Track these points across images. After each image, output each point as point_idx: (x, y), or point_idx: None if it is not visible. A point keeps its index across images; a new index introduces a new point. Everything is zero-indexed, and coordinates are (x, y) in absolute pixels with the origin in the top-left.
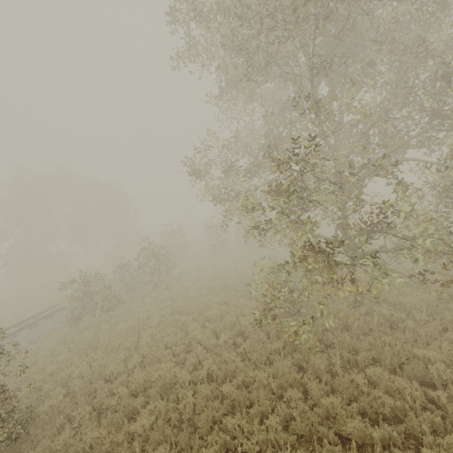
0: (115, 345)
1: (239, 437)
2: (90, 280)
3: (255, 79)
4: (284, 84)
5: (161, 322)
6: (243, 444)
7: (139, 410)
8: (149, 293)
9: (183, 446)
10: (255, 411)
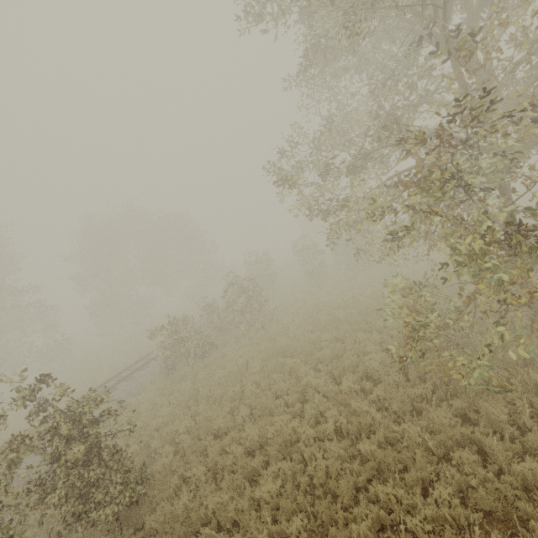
0: (217, 396)
1: (396, 510)
2: (177, 325)
3: (360, 25)
4: (389, 34)
5: (263, 367)
6: (406, 521)
7: (259, 472)
8: (243, 334)
9: (324, 519)
10: (413, 477)
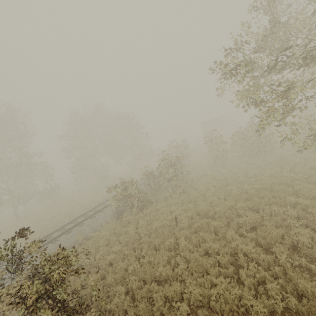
0: (156, 244)
1: None
2: (126, 185)
3: None
4: None
5: (189, 223)
6: None
7: None
8: (169, 195)
9: None
10: None
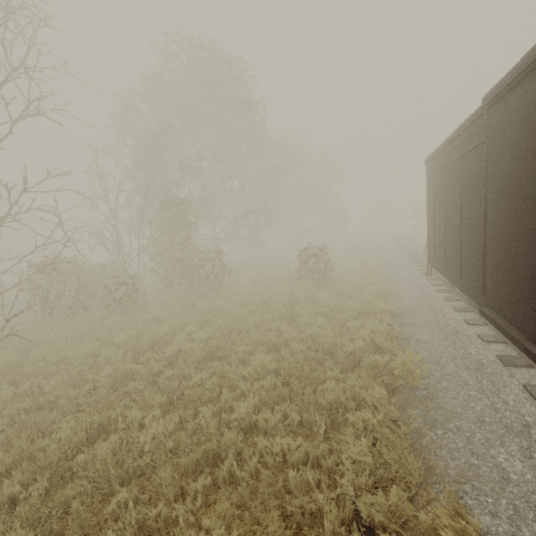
0: None
1: None
2: None
3: None
4: None
5: None
6: None
7: None
8: None
9: None
10: None
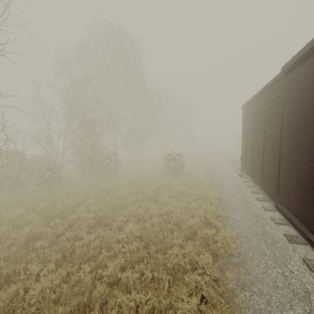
0: None
1: None
2: None
3: None
4: None
5: None
6: None
7: None
8: None
9: None
10: None
